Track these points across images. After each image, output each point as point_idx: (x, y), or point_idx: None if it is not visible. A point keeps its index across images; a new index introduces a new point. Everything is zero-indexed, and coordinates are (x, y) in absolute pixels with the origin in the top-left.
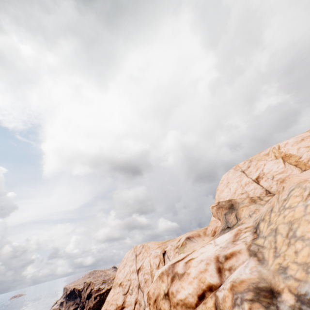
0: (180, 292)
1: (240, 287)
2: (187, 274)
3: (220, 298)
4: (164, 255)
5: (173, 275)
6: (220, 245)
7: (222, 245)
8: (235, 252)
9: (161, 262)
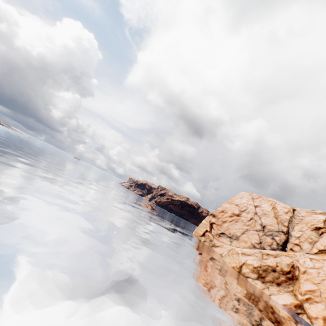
0: None
1: None
2: None
3: None
4: (294, 210)
5: None
6: None
7: None
8: None
9: (289, 212)
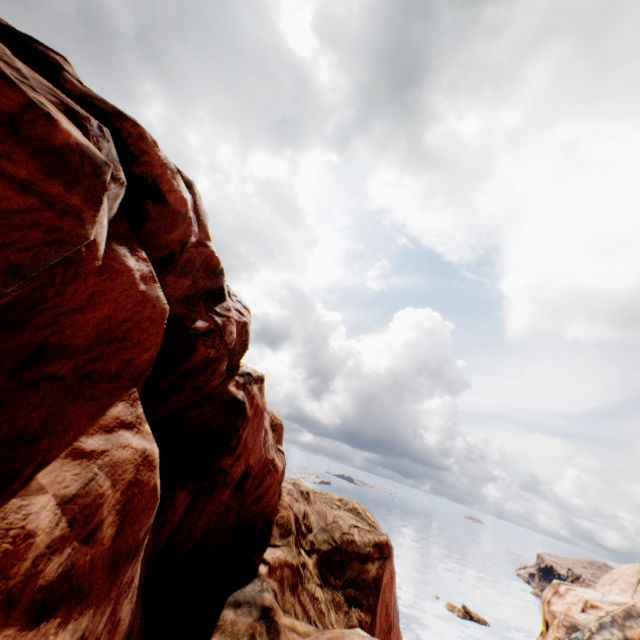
0: (554, 605)
1: (566, 617)
2: (563, 596)
3: (560, 618)
4: None
5: (555, 590)
6: (603, 598)
7: (604, 599)
8: (598, 607)
9: None
